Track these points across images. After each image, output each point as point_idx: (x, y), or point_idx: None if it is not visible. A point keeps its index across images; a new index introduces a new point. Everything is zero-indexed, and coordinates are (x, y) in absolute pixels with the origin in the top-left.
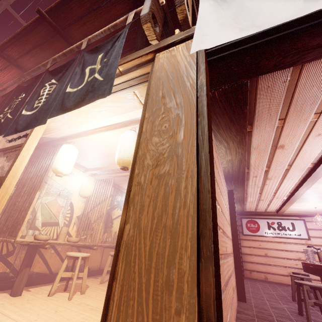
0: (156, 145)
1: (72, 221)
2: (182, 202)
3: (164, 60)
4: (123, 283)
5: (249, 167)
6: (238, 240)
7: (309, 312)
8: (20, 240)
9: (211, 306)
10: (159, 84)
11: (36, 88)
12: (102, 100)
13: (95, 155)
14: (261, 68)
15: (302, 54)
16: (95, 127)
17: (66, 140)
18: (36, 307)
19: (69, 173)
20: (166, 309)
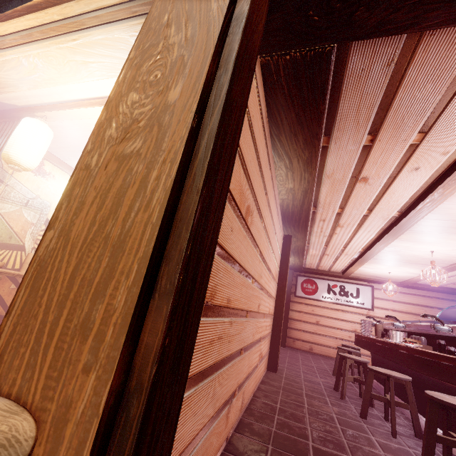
0: (133, 105)
1: None
2: (145, 201)
3: None
4: (18, 320)
5: (317, 205)
6: (283, 300)
7: (345, 388)
8: None
9: (148, 364)
10: (168, 3)
11: None
12: (85, 38)
13: None
14: (356, 25)
15: (423, 9)
16: (83, 95)
17: (33, 112)
18: None
19: (33, 167)
20: (71, 363)
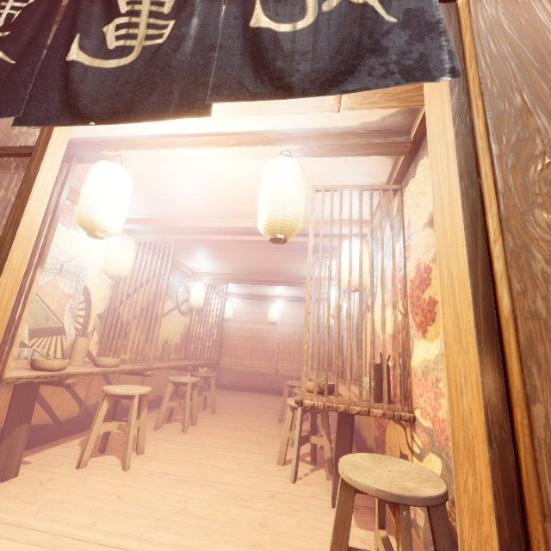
0: None
1: (89, 324)
2: None
3: (498, 8)
4: None
5: None
6: None
7: None
8: (14, 377)
9: None
10: (507, 74)
11: None
12: None
13: (150, 192)
14: None
15: None
16: (183, 130)
17: (99, 150)
18: (72, 496)
19: (118, 232)
20: None
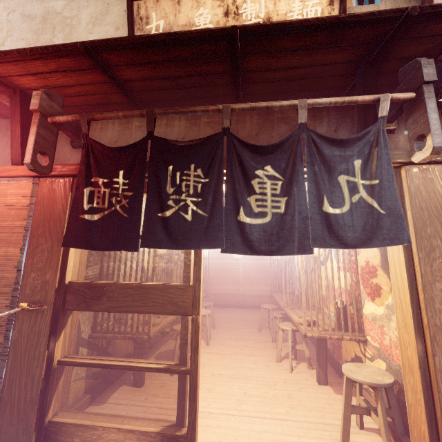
0: (441, 291)
1: None
2: None
3: (420, 181)
4: None
5: None
6: None
7: None
8: (153, 335)
9: None
10: (424, 218)
11: (235, 171)
12: None
13: None
14: None
15: None
16: None
17: None
18: None
19: None
20: None
